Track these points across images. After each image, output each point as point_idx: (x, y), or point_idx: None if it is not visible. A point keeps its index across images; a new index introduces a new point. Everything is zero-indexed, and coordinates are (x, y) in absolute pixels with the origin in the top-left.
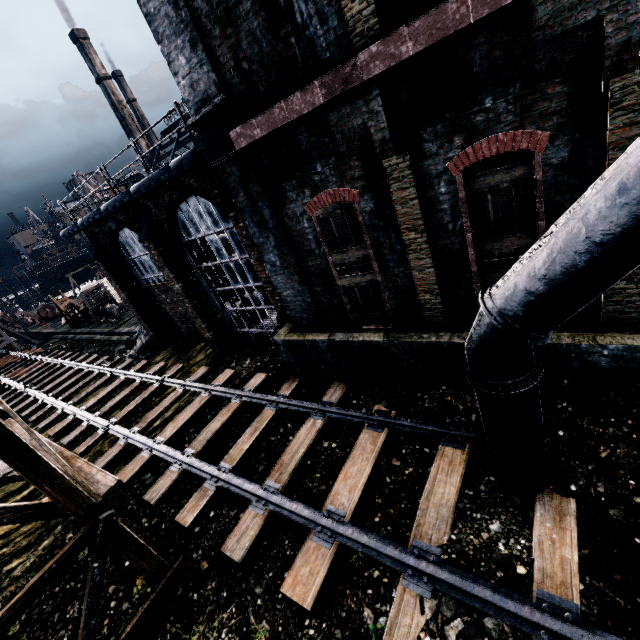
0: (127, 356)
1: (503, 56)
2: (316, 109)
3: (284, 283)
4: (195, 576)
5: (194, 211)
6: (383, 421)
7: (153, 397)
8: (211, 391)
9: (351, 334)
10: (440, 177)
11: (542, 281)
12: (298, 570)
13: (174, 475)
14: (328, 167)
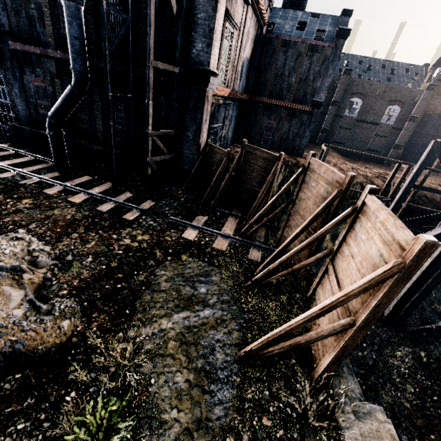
0: None
1: None
2: (39, 54)
3: (20, 103)
4: None
5: None
6: (37, 156)
7: None
8: None
9: (39, 130)
10: None
11: (54, 108)
12: None
13: None
14: (41, 72)
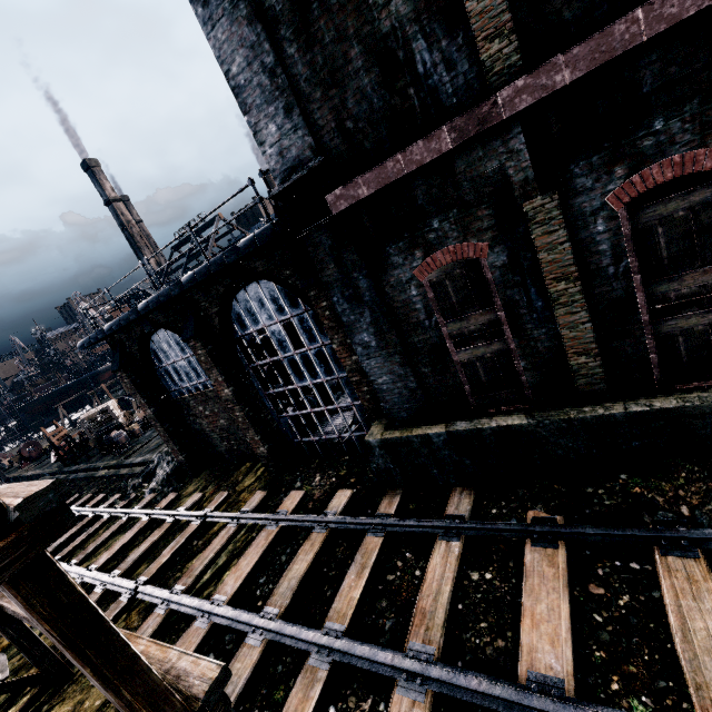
0: (147, 491)
1: (680, 72)
2: (437, 159)
3: (379, 367)
4: None
5: (254, 300)
6: (553, 531)
7: (193, 540)
8: (279, 521)
9: (477, 420)
10: (596, 214)
11: None
12: None
13: (255, 652)
14: (447, 221)
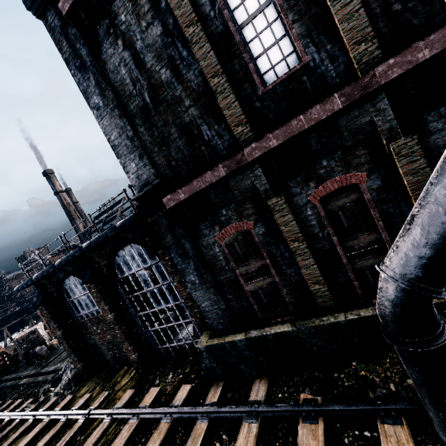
0: (52, 394)
1: (327, 140)
2: (220, 179)
3: (202, 296)
4: None
5: (128, 255)
6: (315, 410)
7: (78, 436)
8: (139, 415)
9: (263, 329)
10: (306, 206)
11: (426, 247)
12: None
13: None
14: (230, 210)
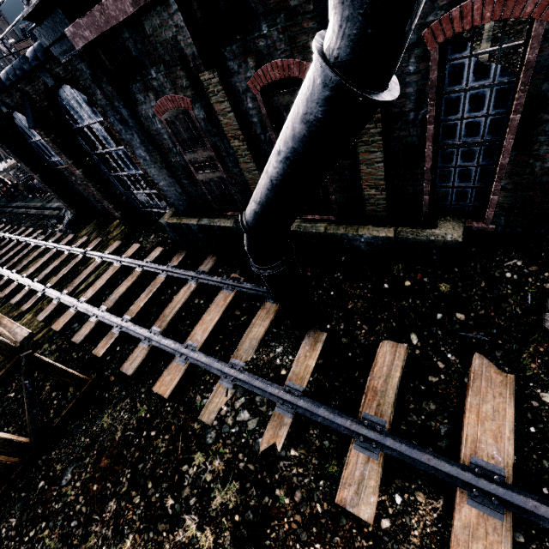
0: (57, 231)
1: None
2: (133, 15)
3: (158, 175)
4: (106, 384)
5: (72, 99)
6: (234, 285)
7: (79, 266)
8: (121, 262)
9: (213, 220)
10: (246, 94)
11: (259, 206)
12: (164, 378)
13: (92, 324)
14: (161, 74)
